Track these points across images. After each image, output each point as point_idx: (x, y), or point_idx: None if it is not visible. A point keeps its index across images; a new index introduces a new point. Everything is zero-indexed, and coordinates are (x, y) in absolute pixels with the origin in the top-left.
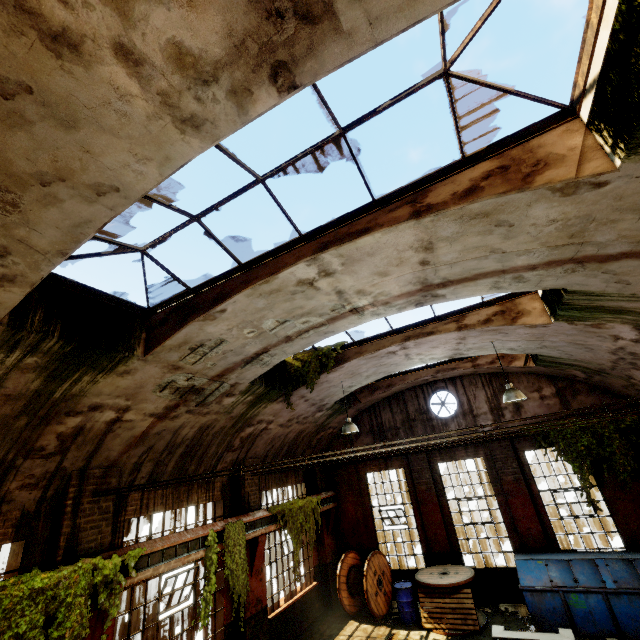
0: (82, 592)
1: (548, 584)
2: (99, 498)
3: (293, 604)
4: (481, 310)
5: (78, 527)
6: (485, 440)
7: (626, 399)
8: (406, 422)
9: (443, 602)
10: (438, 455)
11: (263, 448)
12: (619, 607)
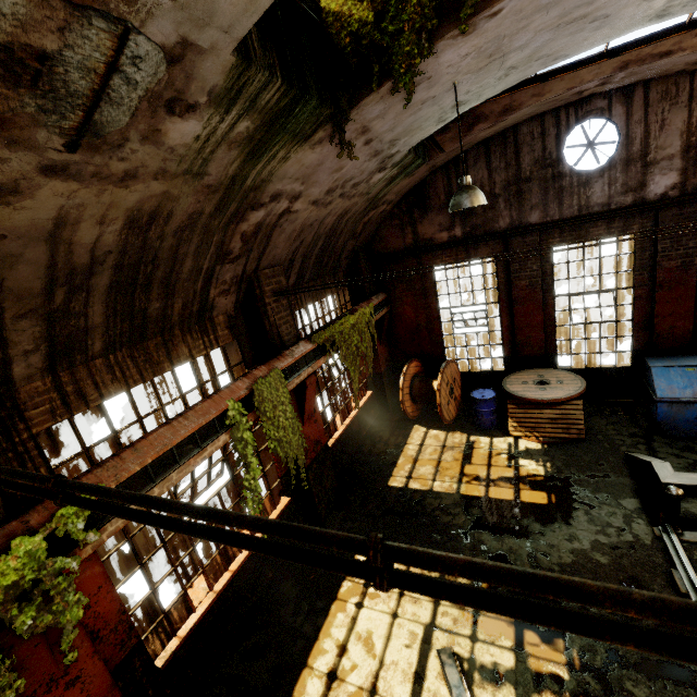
0: None
1: None
2: None
3: (350, 422)
4: None
5: None
6: (652, 207)
7: None
8: (513, 185)
9: (540, 413)
10: (557, 236)
11: (286, 248)
12: None
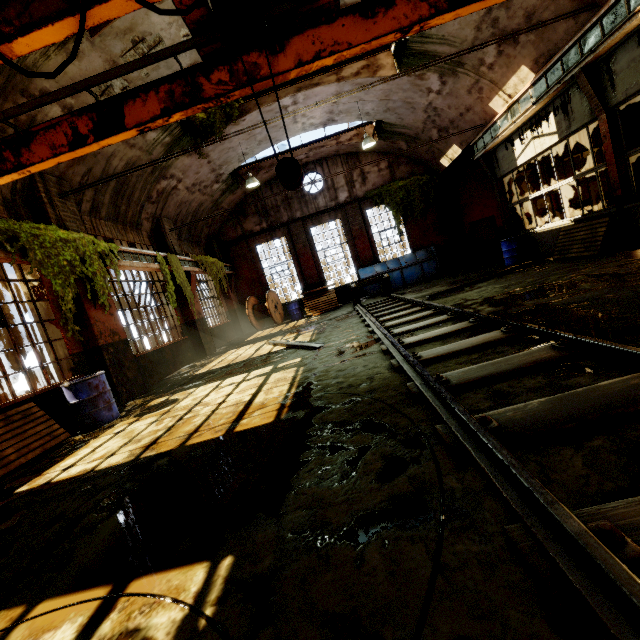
0: (93, 253)
1: (375, 274)
2: (64, 201)
3: (218, 328)
4: (354, 64)
5: (60, 217)
6: (342, 206)
7: (425, 167)
8: (285, 201)
9: (318, 300)
10: (310, 222)
11: (174, 211)
12: (406, 274)
